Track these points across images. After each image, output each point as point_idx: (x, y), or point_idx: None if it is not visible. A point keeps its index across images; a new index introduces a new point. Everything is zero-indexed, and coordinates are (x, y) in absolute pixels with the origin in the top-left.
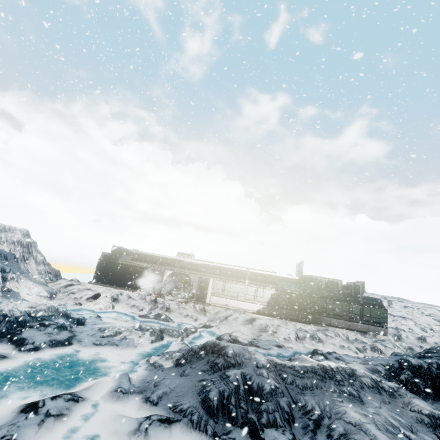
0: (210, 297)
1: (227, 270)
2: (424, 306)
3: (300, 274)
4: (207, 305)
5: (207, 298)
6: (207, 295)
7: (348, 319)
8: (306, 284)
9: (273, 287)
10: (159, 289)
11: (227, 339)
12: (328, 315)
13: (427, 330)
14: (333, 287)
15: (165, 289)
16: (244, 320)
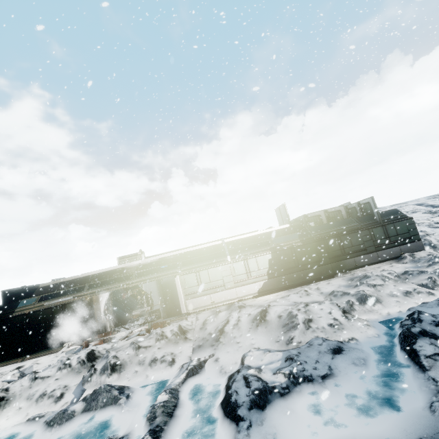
0: (184, 303)
1: (195, 254)
2: (399, 206)
3: (287, 220)
4: (186, 317)
5: (181, 307)
6: (181, 302)
7: (374, 249)
8: (307, 228)
9: (267, 249)
10: (100, 327)
11: (248, 401)
12: (349, 256)
13: (436, 225)
14: (336, 218)
15: (121, 315)
16: (250, 319)
